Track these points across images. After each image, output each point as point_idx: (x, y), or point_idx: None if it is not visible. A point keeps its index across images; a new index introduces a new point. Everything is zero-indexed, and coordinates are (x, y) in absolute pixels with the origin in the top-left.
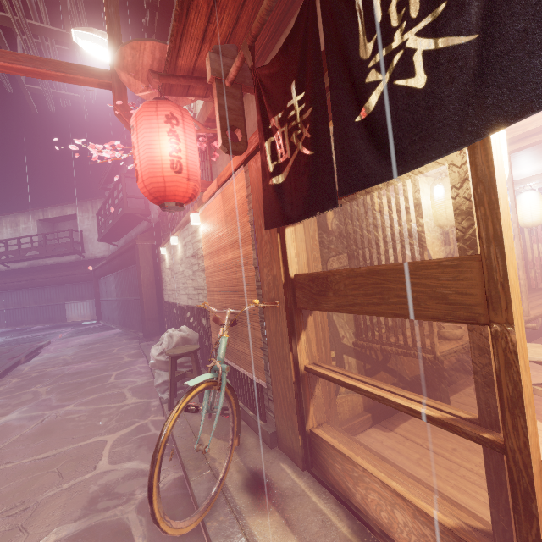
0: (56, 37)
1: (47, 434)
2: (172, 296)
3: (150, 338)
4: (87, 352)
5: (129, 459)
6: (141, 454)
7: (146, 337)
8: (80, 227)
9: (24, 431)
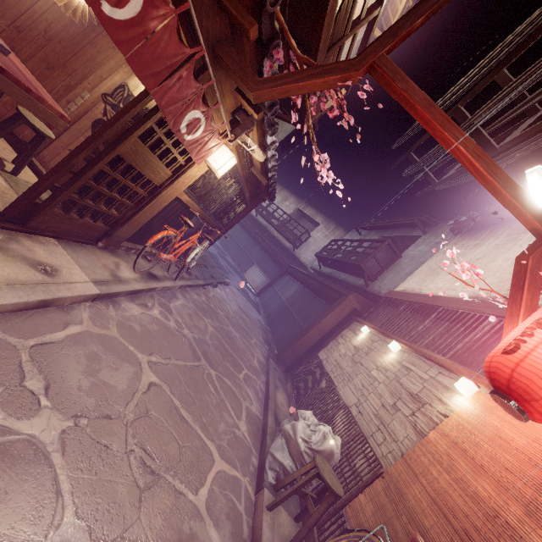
0: (483, 145)
1: (194, 386)
2: (332, 367)
3: (279, 362)
4: (240, 320)
5: (217, 525)
6: (225, 533)
7: (277, 358)
8: (312, 233)
9: (188, 363)
